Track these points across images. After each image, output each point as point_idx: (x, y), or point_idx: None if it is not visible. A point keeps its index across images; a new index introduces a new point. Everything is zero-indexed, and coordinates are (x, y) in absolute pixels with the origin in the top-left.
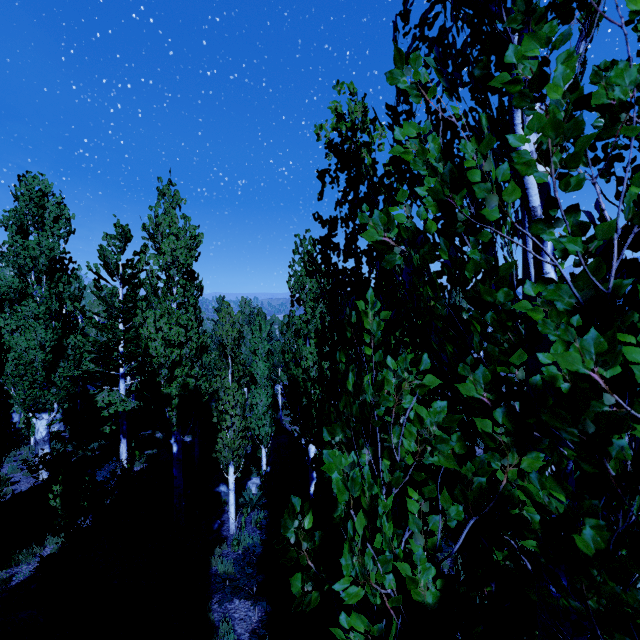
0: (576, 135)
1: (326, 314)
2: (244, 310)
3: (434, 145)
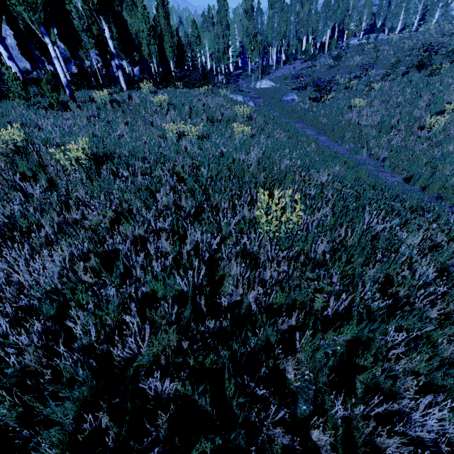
0: None
1: (244, 11)
2: (209, 15)
3: None
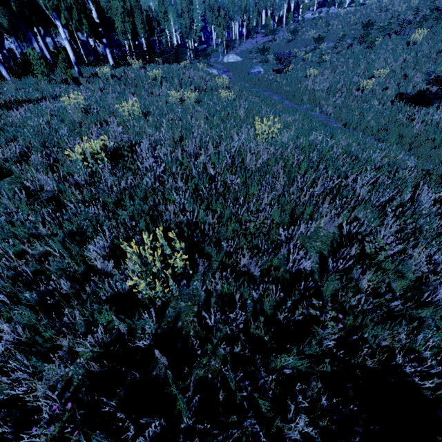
0: None
1: None
2: None
3: None
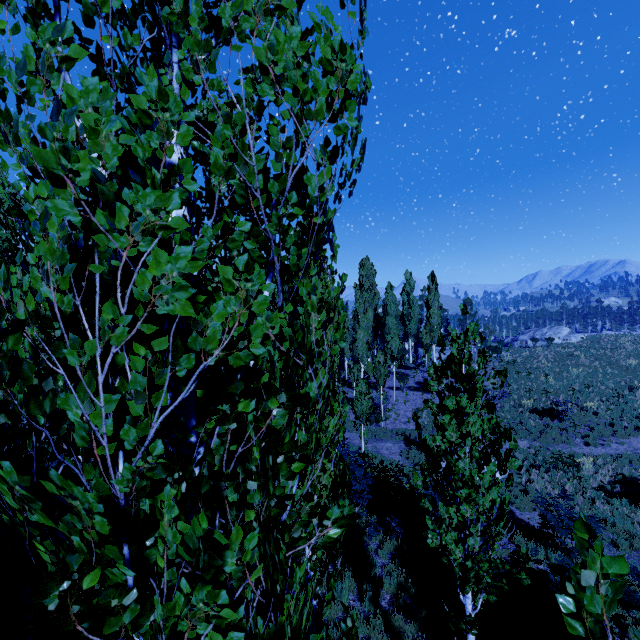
0: (11, 121)
1: None
2: None
3: (25, 130)
